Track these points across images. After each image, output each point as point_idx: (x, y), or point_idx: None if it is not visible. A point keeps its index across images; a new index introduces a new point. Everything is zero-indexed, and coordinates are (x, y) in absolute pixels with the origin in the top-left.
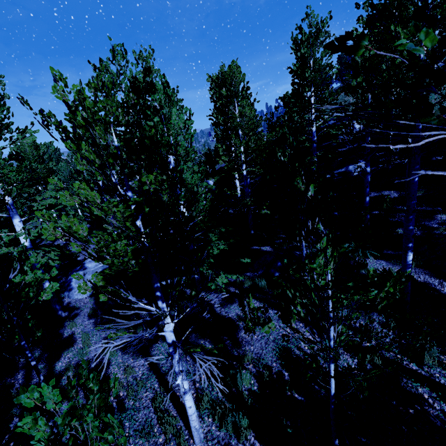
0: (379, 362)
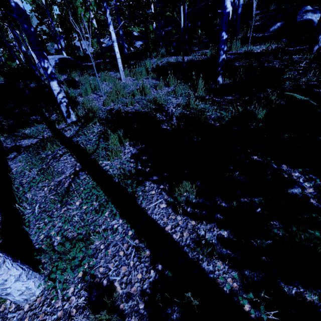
0: (213, 52)
